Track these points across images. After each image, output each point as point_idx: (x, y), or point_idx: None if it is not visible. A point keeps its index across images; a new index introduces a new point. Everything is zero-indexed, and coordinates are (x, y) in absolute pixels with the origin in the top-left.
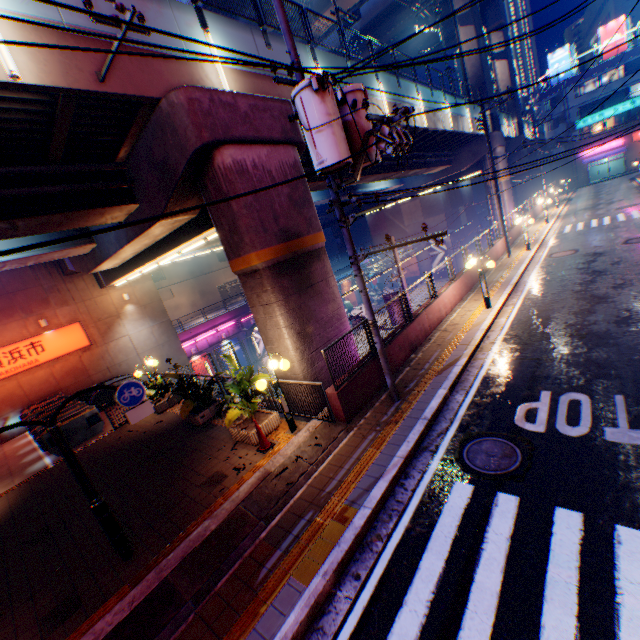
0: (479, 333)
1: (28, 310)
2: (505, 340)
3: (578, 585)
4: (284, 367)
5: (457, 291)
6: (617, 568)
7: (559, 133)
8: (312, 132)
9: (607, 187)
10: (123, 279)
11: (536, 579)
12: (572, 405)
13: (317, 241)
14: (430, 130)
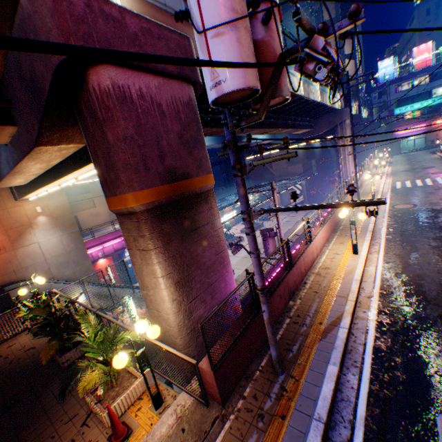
0: (355, 284)
1: None
2: (382, 296)
3: None
4: (152, 336)
5: (325, 233)
6: None
7: (382, 116)
8: (207, 35)
9: (415, 156)
10: (33, 195)
11: None
12: None
13: (206, 183)
14: (304, 98)
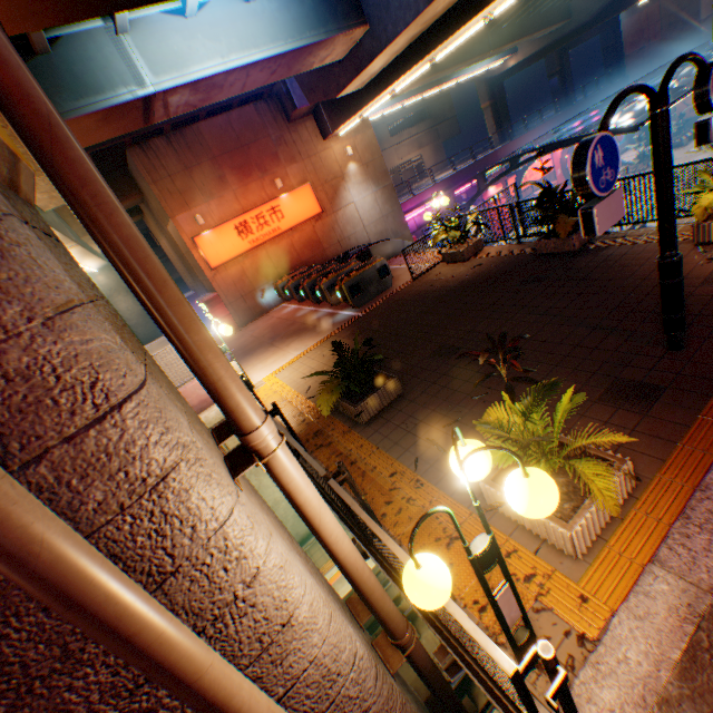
0: None
1: (262, 169)
2: None
3: None
4: None
5: None
6: None
7: None
8: None
9: None
10: (358, 115)
11: None
12: None
13: None
14: None
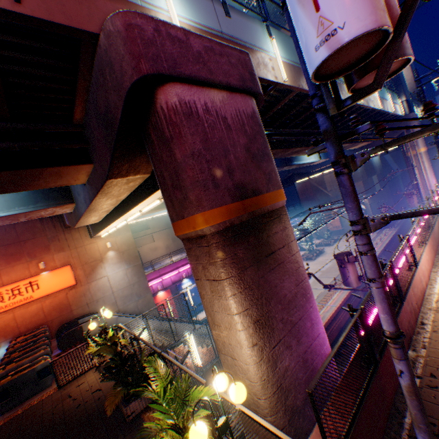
0: None
1: (32, 254)
2: None
3: None
4: (236, 400)
5: (428, 254)
6: None
7: None
8: None
9: None
10: (104, 231)
11: None
12: None
13: (277, 199)
14: (363, 107)
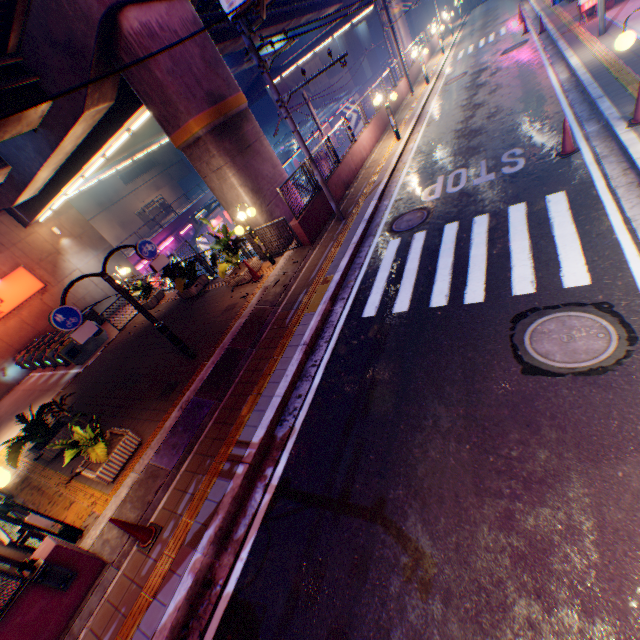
0: (394, 160)
1: None
2: (414, 158)
3: (454, 247)
4: (252, 214)
5: (372, 135)
6: (472, 233)
7: None
8: None
9: (497, 2)
10: (48, 209)
11: (435, 255)
12: (456, 177)
13: (241, 103)
14: None
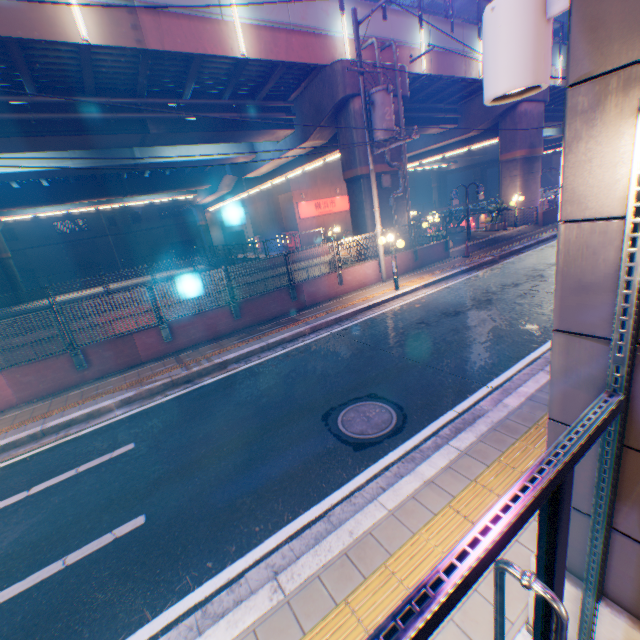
0: None
1: (334, 183)
2: None
3: None
4: (523, 199)
5: None
6: None
7: None
8: None
9: None
10: None
11: None
12: None
13: (541, 153)
14: None
